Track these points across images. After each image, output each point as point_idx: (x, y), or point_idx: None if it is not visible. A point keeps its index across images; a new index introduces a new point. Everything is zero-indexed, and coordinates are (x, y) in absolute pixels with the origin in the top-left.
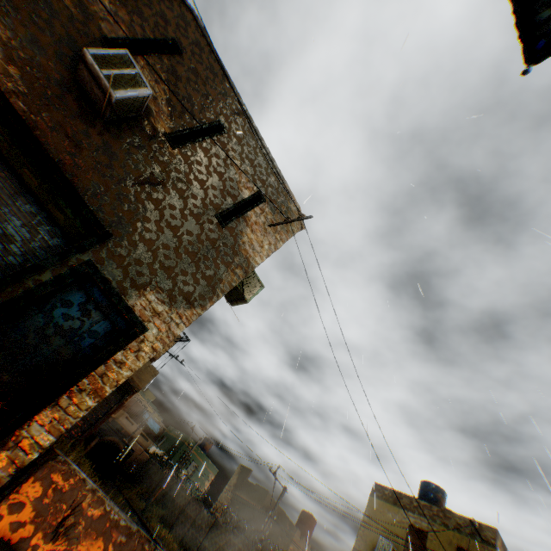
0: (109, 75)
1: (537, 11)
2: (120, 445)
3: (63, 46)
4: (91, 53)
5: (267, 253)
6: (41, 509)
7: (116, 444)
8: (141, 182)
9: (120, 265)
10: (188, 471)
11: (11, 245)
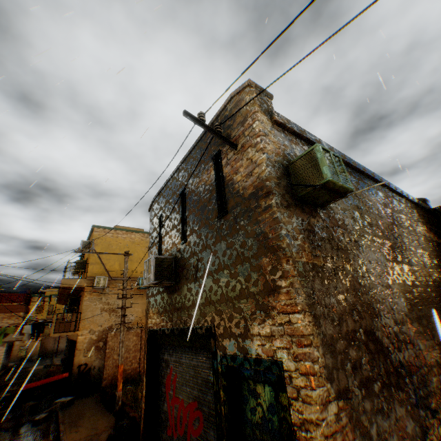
0: (147, 279)
1: None
2: None
3: None
4: (143, 284)
5: (258, 152)
6: None
7: None
8: (196, 278)
9: (229, 336)
10: None
11: None
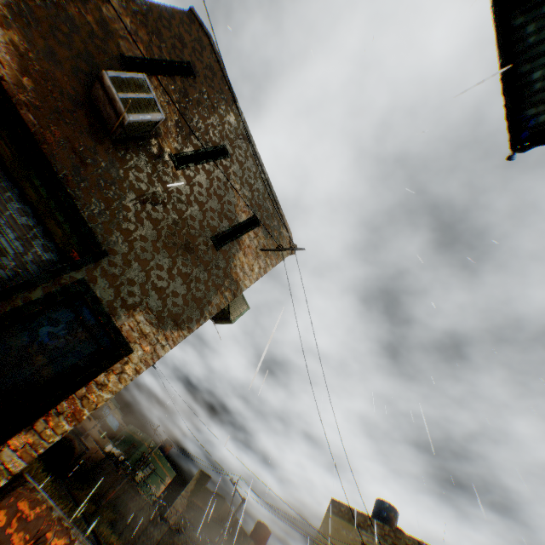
0: (125, 98)
1: (525, 107)
2: (76, 442)
3: (80, 61)
4: (110, 76)
5: (256, 277)
6: (3, 539)
7: (71, 441)
8: (142, 201)
9: (112, 284)
10: (145, 473)
11: (3, 258)
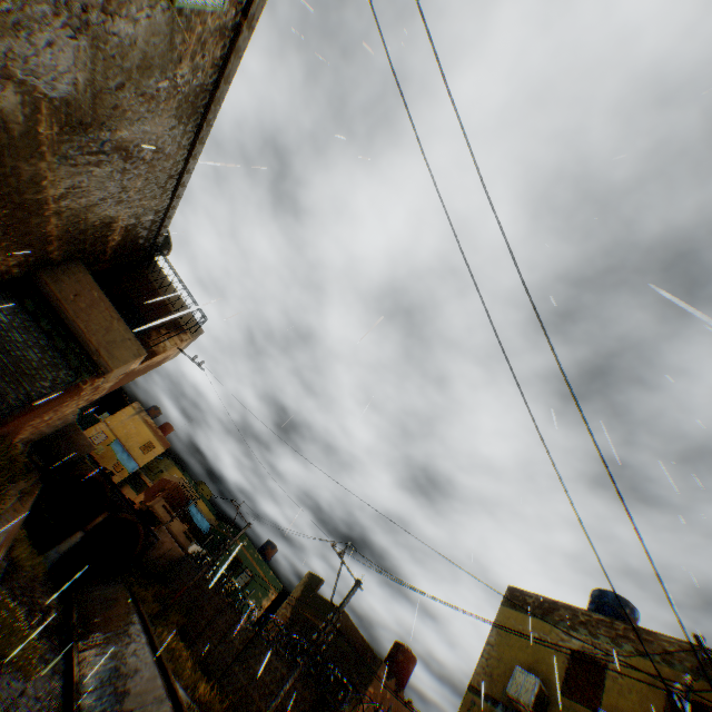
0: None
1: None
2: (140, 528)
3: None
4: None
5: None
6: None
7: (135, 528)
8: None
9: None
10: (239, 582)
11: None
